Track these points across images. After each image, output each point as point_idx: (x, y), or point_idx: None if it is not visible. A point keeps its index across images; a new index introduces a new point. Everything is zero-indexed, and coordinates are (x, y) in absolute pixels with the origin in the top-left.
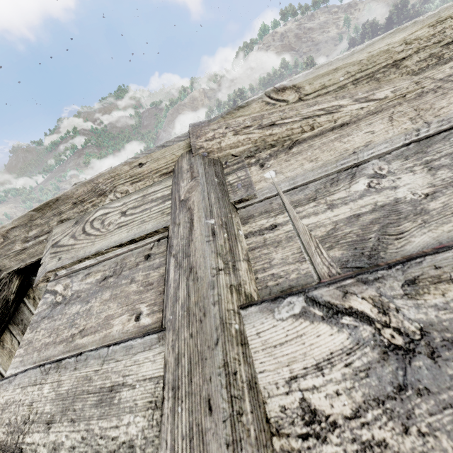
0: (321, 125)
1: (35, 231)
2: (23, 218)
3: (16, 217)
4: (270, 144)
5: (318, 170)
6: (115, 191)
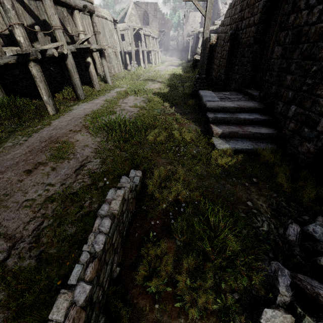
0: None
1: None
2: None
3: None
4: None
5: None
6: None
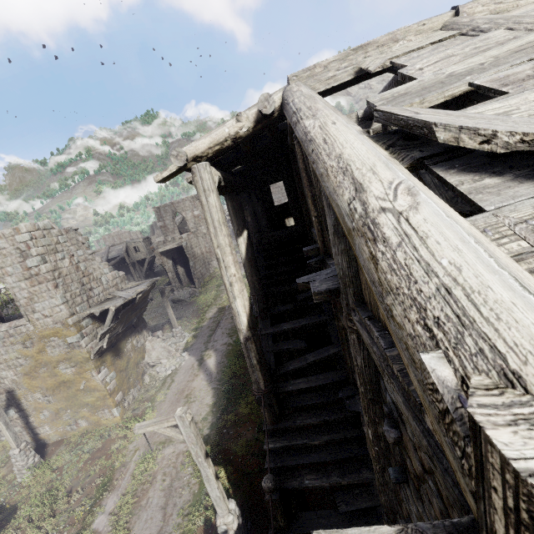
0: (521, 5)
1: (346, 64)
2: (342, 54)
3: (339, 54)
4: (498, 12)
5: (529, 10)
6: (404, 39)
